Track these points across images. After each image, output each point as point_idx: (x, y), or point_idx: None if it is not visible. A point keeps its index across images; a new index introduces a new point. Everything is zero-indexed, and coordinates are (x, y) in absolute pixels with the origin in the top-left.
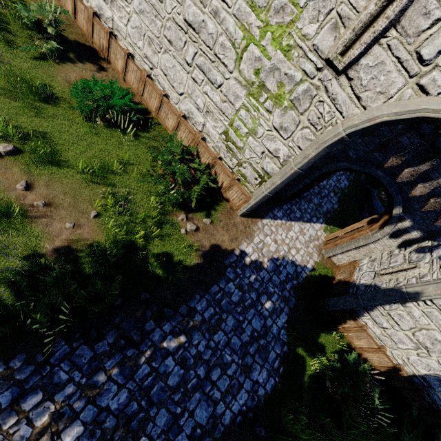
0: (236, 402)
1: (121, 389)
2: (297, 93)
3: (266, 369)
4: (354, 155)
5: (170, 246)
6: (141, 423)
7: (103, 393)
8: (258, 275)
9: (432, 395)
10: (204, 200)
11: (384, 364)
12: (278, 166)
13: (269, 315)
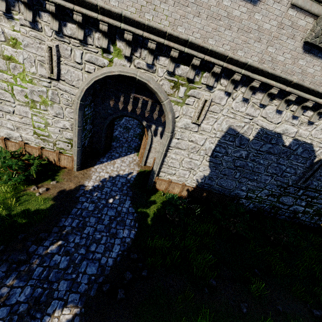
0: (113, 253)
1: (24, 288)
2: (50, 96)
3: (127, 229)
4: (111, 111)
5: (31, 205)
6: (48, 295)
7: (10, 297)
8: (102, 192)
9: (216, 189)
10: (47, 174)
11: (191, 191)
12: (71, 132)
13: (118, 205)
